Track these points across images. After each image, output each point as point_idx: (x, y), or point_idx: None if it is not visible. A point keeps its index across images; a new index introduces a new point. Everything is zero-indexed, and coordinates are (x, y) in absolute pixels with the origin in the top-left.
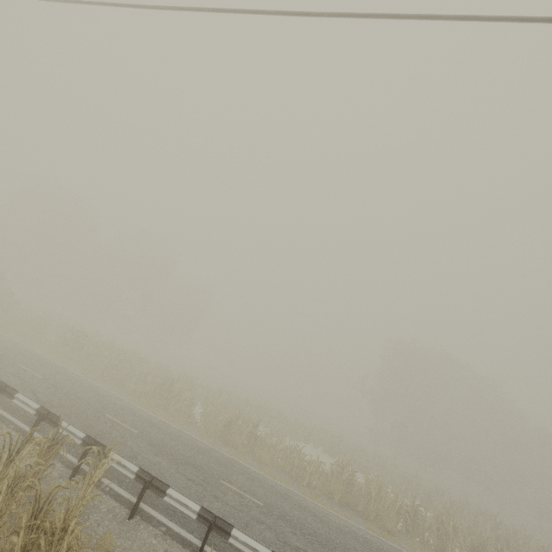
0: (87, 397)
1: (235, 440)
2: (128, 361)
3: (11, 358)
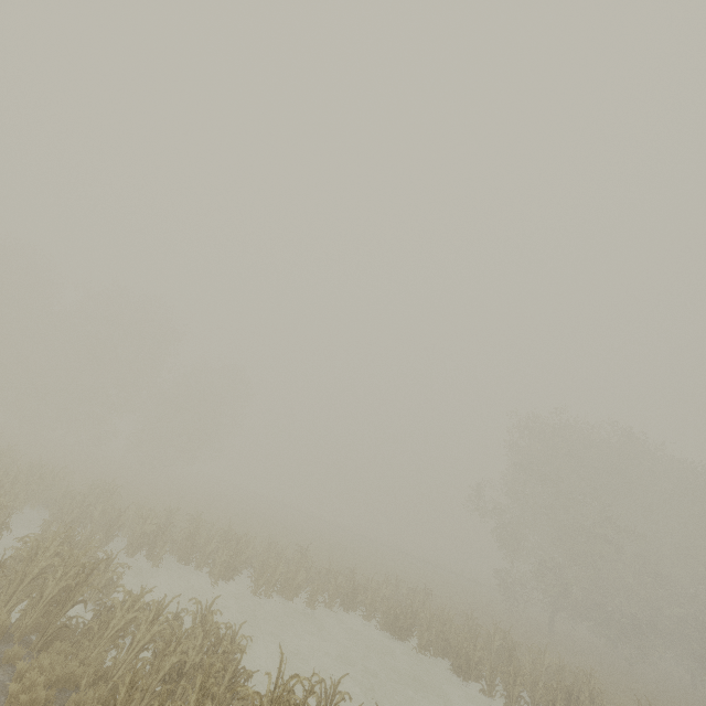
0: None
1: None
2: None
3: None
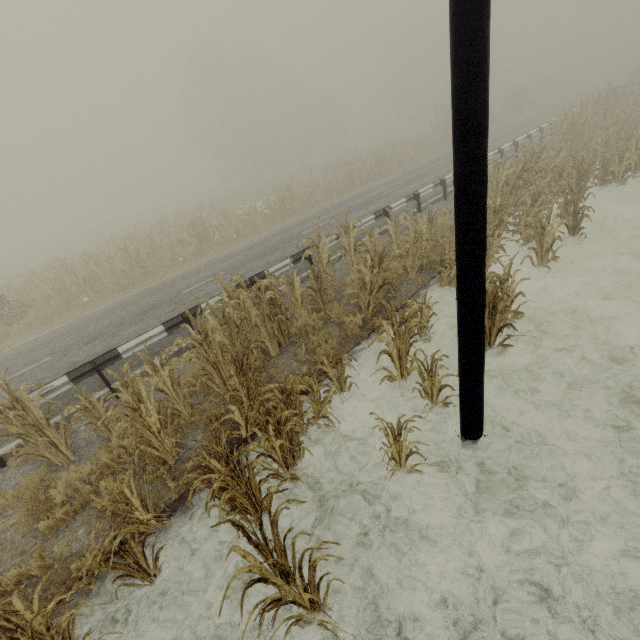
0: (261, 249)
1: (294, 208)
2: (142, 243)
3: (158, 303)
